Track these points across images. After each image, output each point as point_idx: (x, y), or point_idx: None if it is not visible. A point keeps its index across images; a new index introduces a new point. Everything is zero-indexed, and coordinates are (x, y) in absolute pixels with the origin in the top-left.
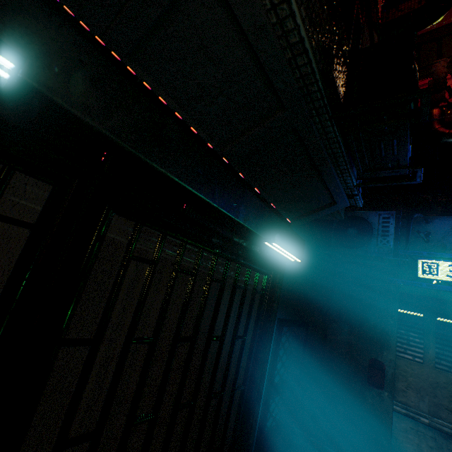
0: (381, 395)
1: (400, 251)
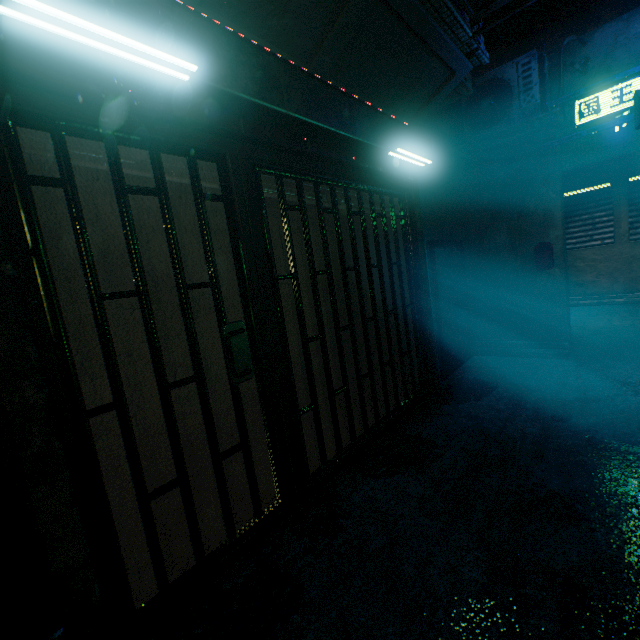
0: (552, 274)
1: (551, 104)
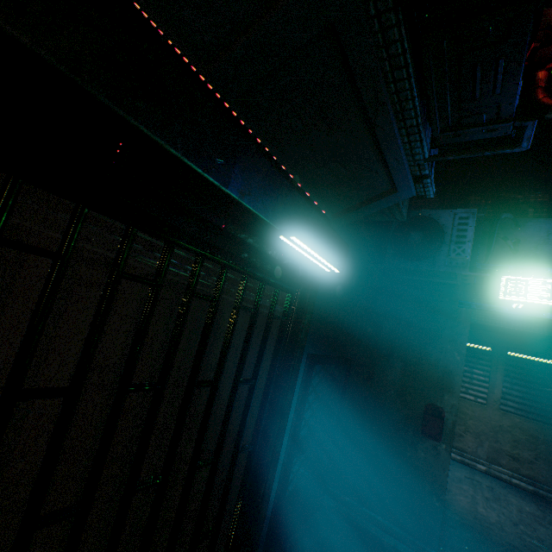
0: (437, 448)
1: (477, 265)
